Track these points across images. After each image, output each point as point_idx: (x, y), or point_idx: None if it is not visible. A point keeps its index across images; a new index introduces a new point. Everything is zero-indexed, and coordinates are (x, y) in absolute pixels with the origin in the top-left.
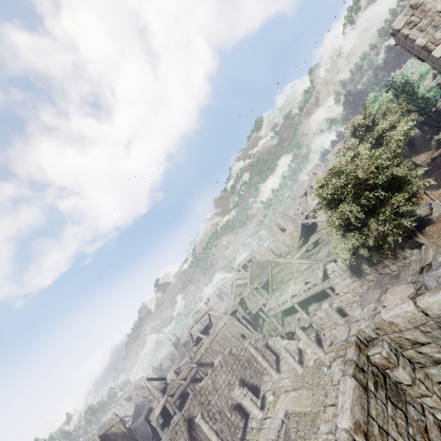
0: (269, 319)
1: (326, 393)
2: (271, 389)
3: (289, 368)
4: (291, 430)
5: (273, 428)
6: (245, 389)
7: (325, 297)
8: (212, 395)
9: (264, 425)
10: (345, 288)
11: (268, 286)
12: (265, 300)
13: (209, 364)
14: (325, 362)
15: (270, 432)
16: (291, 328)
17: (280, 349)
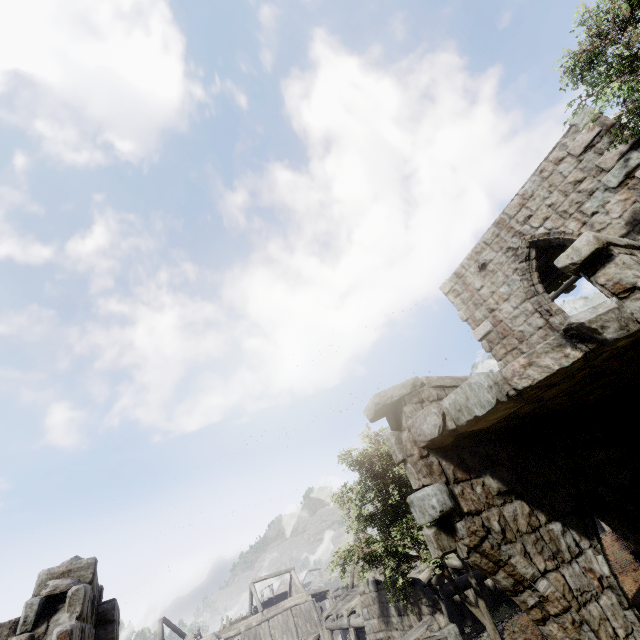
0: None
1: None
2: None
3: None
4: None
5: None
6: None
7: None
8: None
9: None
10: (373, 633)
11: None
12: None
13: None
14: None
15: None
16: None
17: None
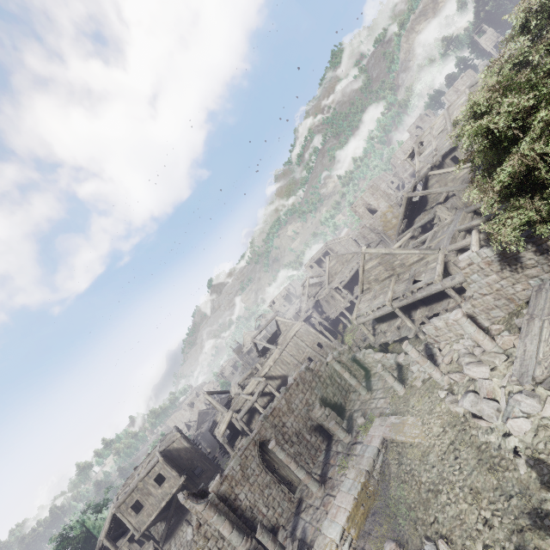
0: (352, 325)
1: (444, 424)
2: (361, 410)
3: (385, 386)
4: (392, 462)
5: (366, 457)
6: (328, 410)
7: (439, 299)
8: (287, 416)
9: (353, 451)
10: (485, 288)
11: (351, 285)
12: (348, 303)
13: (280, 377)
14: (441, 385)
15: (363, 462)
16: (387, 338)
17: (372, 364)
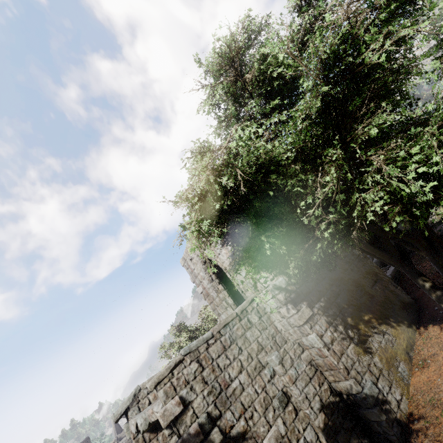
0: None
1: None
2: None
3: None
4: None
5: None
6: None
7: None
8: None
9: None
10: None
11: None
12: None
13: None
14: None
15: None
16: None
17: None
